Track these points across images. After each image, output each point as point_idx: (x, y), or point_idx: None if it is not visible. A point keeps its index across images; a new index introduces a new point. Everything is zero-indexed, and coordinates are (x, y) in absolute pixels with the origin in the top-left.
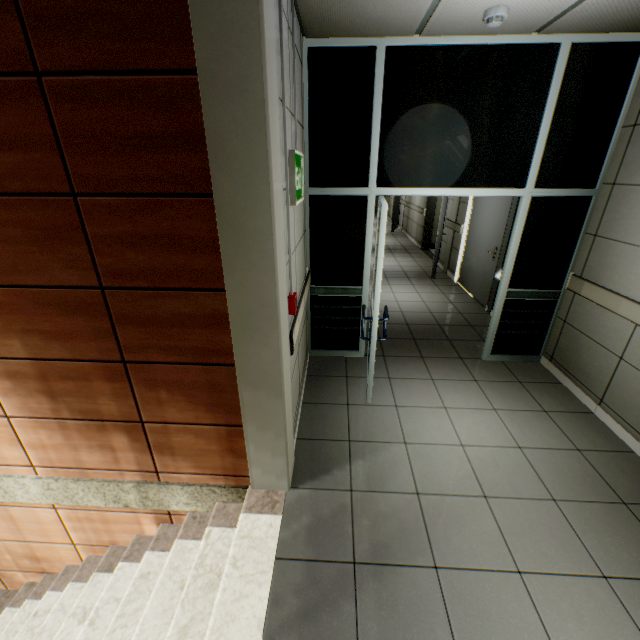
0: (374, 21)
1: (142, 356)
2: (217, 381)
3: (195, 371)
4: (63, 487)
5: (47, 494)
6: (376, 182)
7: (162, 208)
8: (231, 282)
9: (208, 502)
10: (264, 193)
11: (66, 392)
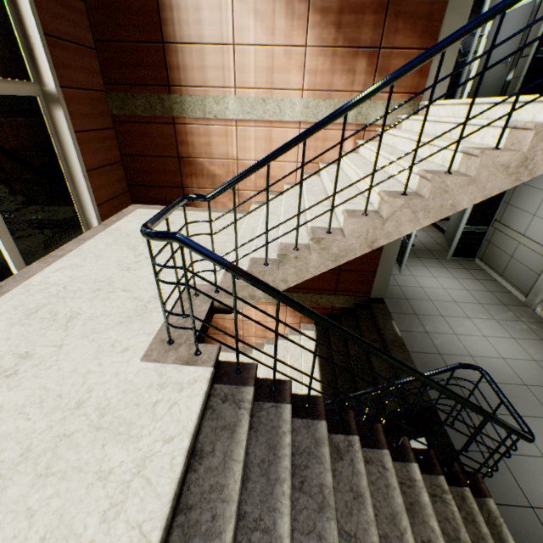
0: None
1: None
2: (433, 13)
3: (424, 5)
4: (315, 106)
5: (303, 113)
6: None
7: None
8: None
9: (393, 116)
10: None
11: (347, 25)
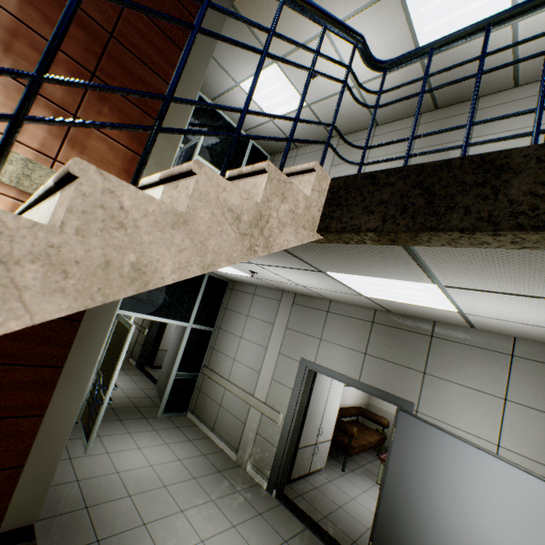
0: (204, 80)
1: (109, 81)
2: (145, 124)
3: (136, 111)
4: None
5: None
6: (182, 141)
7: (164, 40)
8: (179, 86)
9: None
10: (204, 70)
11: (24, 56)
